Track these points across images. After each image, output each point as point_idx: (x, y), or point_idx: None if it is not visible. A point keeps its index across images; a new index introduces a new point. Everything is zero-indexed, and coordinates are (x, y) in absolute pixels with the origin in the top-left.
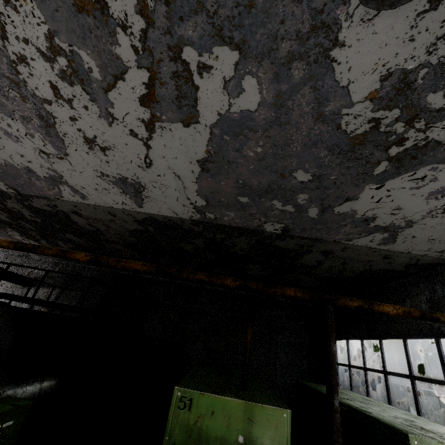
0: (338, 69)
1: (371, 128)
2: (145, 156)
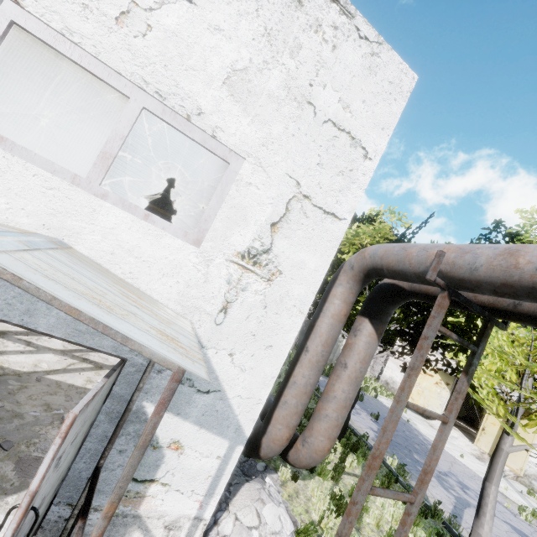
0: None
1: None
2: None
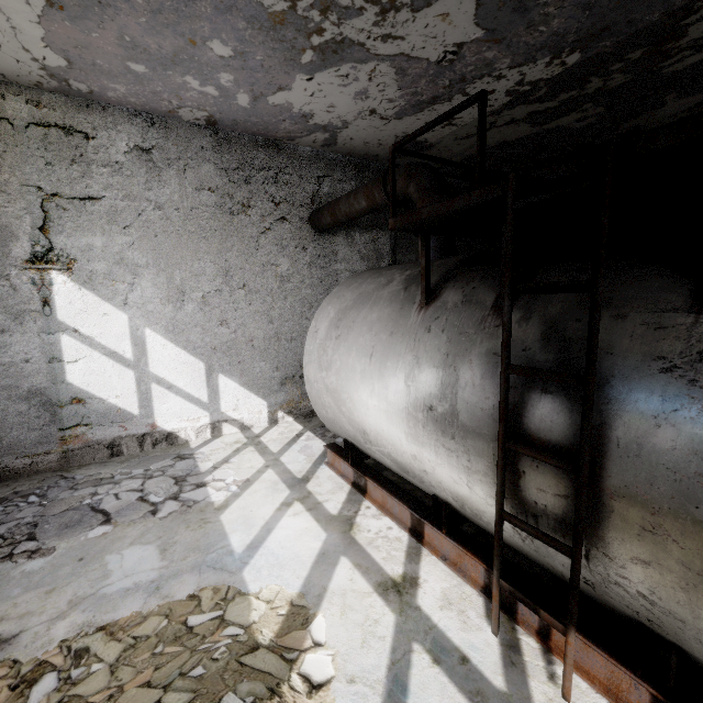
0: None
1: None
2: None
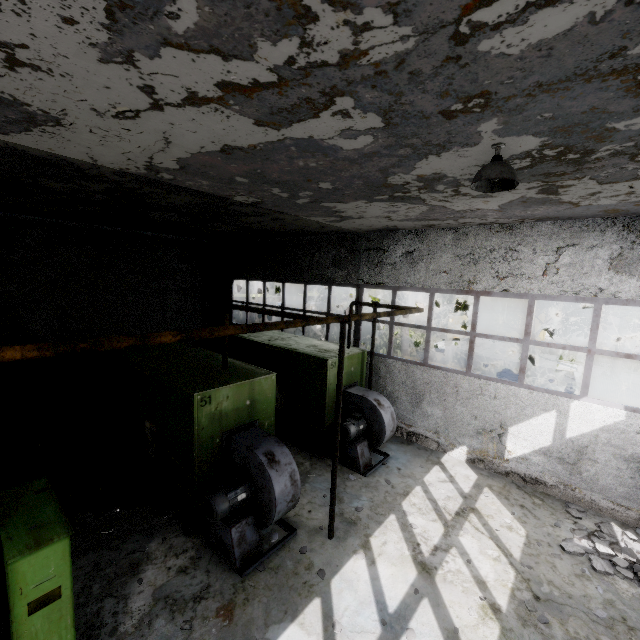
0: (424, 161)
1: (402, 184)
2: (133, 110)
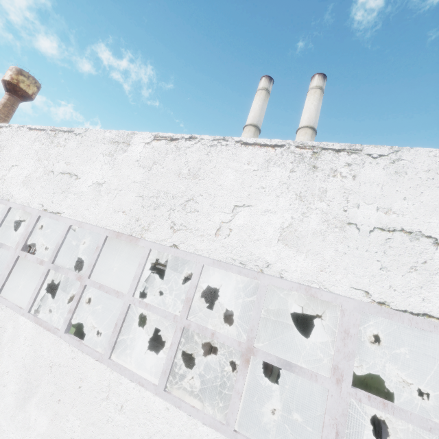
0: None
1: None
2: None
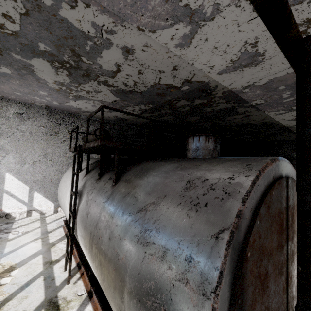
0: None
1: None
2: None
